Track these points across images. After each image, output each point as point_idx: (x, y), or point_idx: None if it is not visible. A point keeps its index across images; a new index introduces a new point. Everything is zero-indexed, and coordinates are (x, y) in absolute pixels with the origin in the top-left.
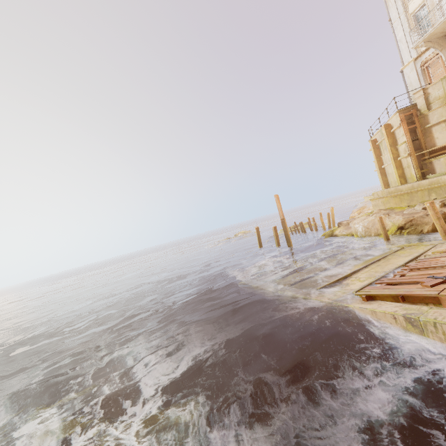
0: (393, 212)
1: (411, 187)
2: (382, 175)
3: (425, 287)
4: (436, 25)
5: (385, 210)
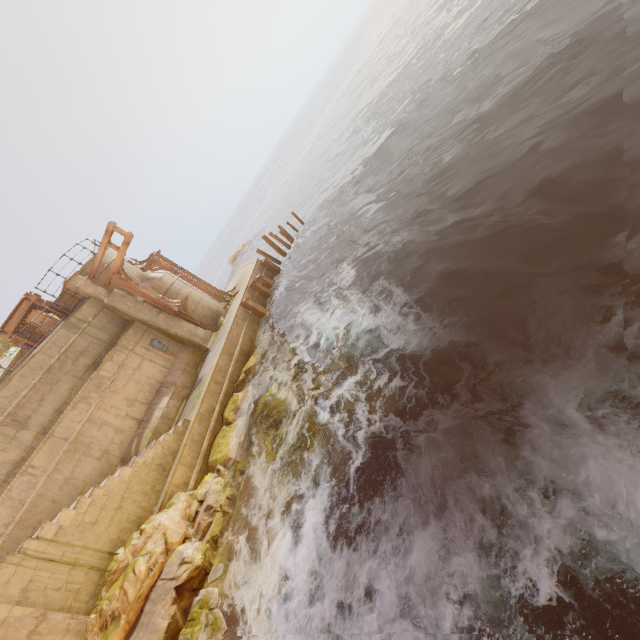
0: None
1: None
2: None
3: None
4: None
5: None
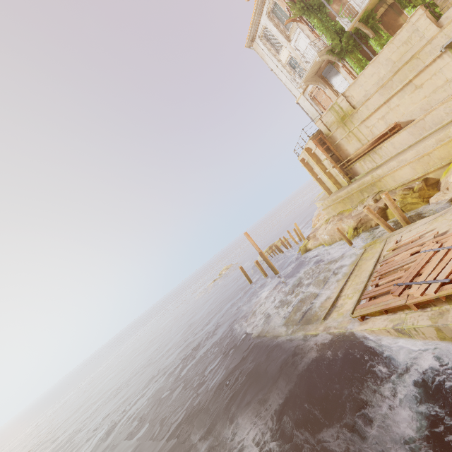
0: (344, 216)
1: (347, 192)
2: (321, 183)
3: (395, 297)
4: (307, 71)
5: (337, 216)
